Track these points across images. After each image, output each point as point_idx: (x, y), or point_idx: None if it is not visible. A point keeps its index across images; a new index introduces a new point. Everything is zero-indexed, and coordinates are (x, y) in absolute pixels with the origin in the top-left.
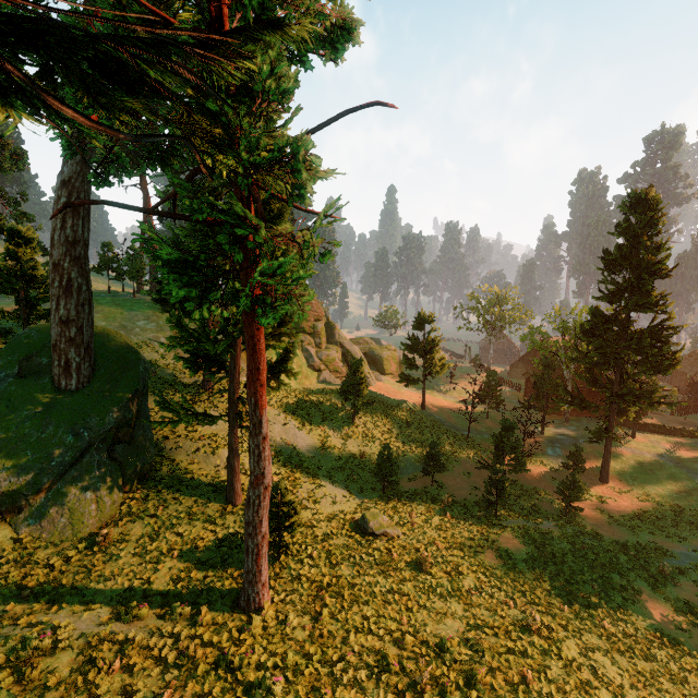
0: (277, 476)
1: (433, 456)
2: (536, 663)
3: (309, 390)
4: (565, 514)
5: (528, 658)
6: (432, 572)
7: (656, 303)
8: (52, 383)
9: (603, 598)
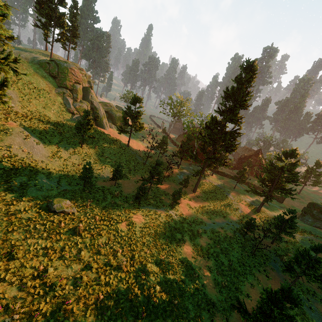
0: (0, 169)
1: (118, 171)
2: (111, 288)
3: (61, 123)
4: (172, 204)
5: (108, 285)
6: (82, 234)
7: (237, 120)
8: None
9: (168, 245)
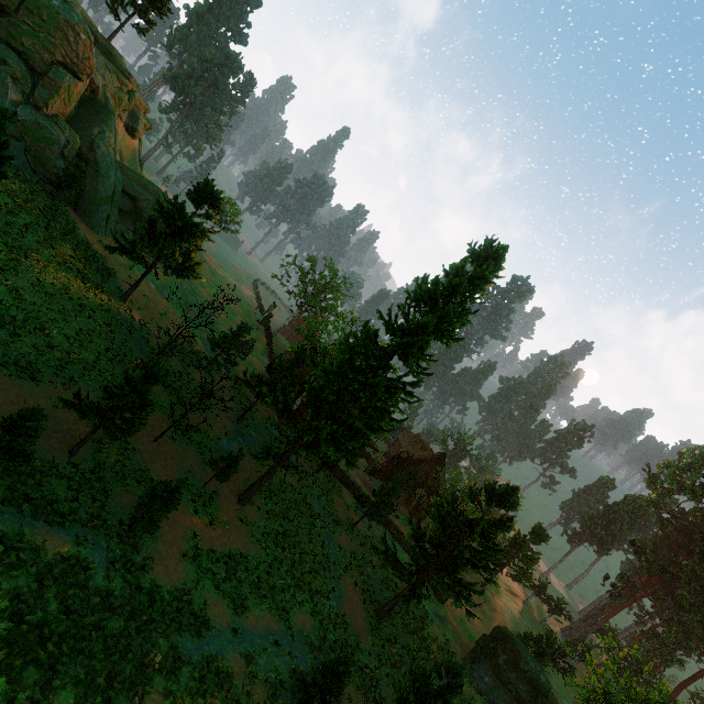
0: None
1: None
2: None
3: None
4: (133, 522)
5: None
6: None
7: (418, 360)
8: None
9: None
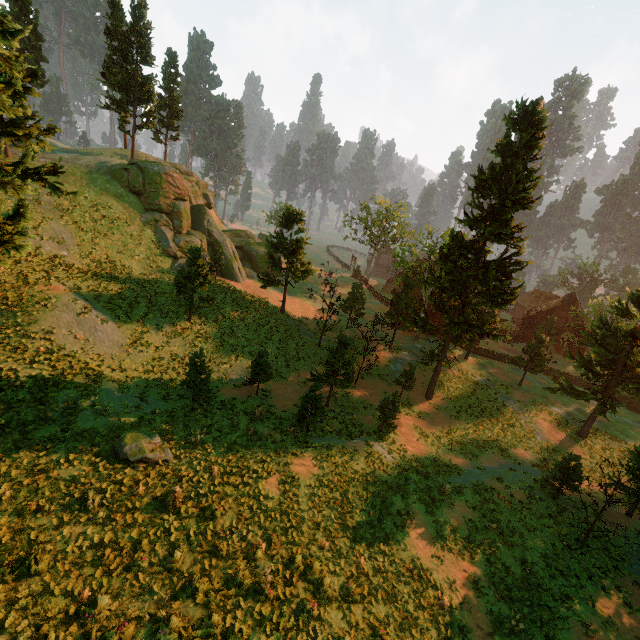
0: (29, 379)
1: (260, 365)
2: None
3: (151, 278)
4: (381, 429)
5: (231, 638)
6: (181, 510)
7: (510, 235)
8: None
9: (375, 526)
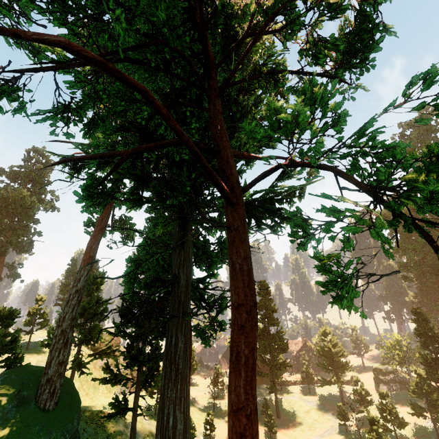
0: None
1: (209, 421)
2: None
3: None
4: (271, 438)
5: None
6: None
7: (276, 322)
8: (38, 406)
9: None
